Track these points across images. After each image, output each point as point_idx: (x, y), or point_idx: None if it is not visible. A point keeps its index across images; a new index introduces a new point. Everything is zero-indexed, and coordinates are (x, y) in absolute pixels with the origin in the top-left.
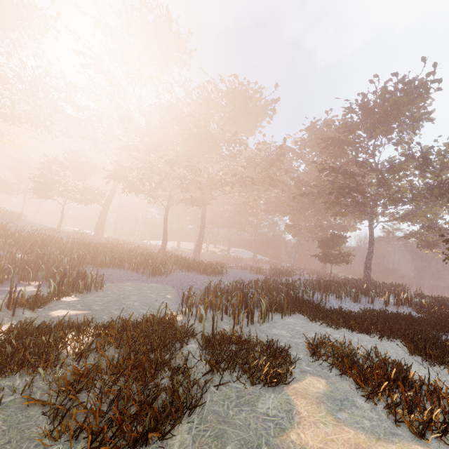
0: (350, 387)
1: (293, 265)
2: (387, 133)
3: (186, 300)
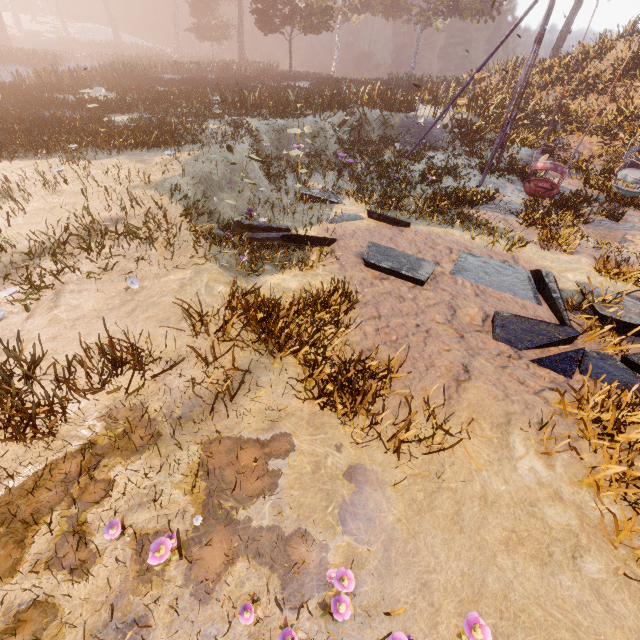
0: (115, 94)
1: (178, 51)
2: None
3: (17, 74)
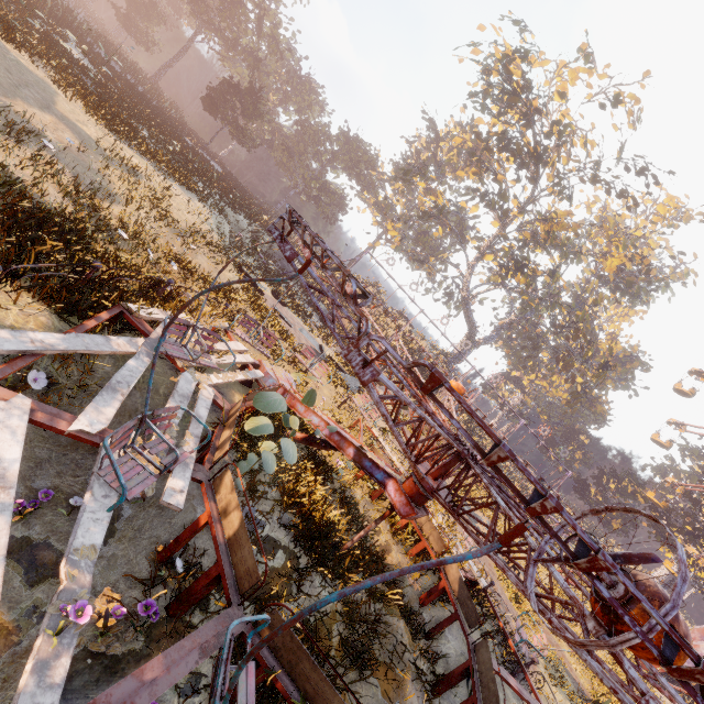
0: (91, 64)
1: None
2: None
3: None
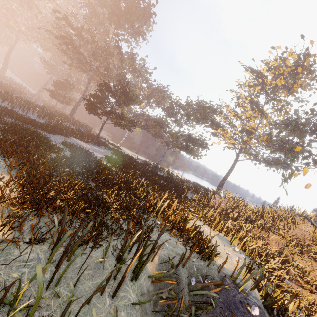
0: None
1: (38, 95)
2: (120, 27)
3: None
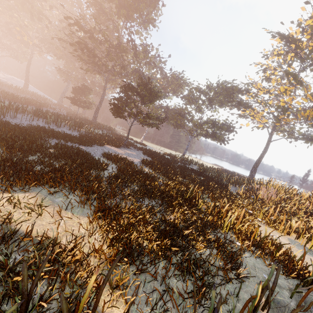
0: None
1: (59, 104)
2: (129, 19)
3: None
